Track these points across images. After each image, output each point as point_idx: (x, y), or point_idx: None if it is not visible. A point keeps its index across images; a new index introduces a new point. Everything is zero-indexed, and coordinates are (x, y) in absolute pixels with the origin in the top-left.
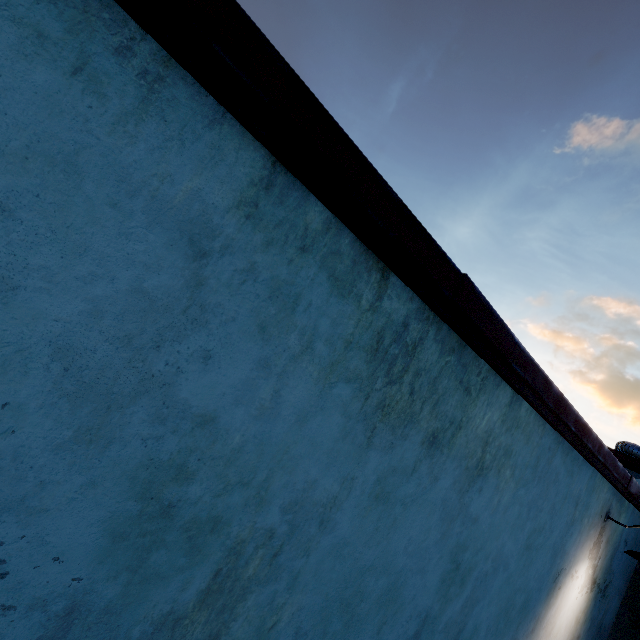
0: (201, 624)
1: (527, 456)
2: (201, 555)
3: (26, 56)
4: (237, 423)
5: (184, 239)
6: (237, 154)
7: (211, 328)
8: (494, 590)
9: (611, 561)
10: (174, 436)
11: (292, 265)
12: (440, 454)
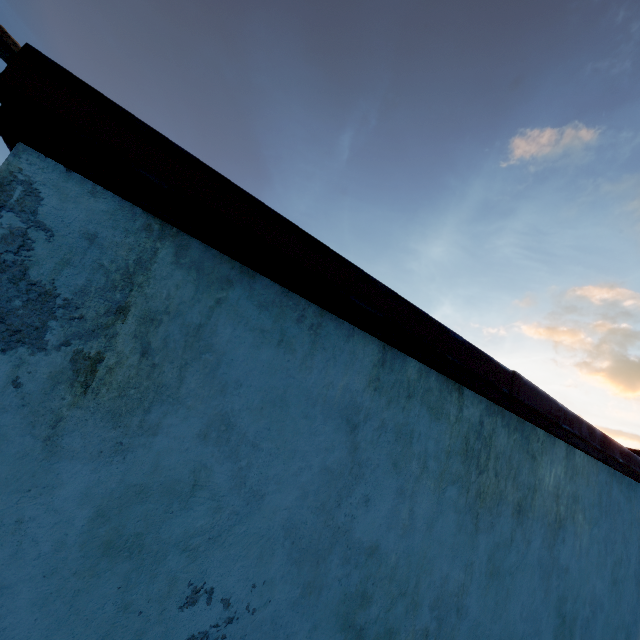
0: None
1: (591, 496)
2: None
3: (257, 347)
4: (391, 545)
5: (343, 421)
6: (363, 351)
7: (366, 478)
8: (598, 634)
9: None
10: (356, 570)
11: (405, 410)
12: (527, 519)
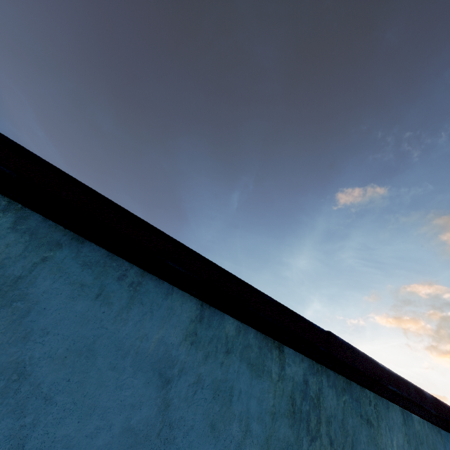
0: None
1: None
2: None
3: (74, 298)
4: None
5: (155, 375)
6: (181, 307)
7: (177, 442)
8: None
9: None
10: None
11: (223, 366)
12: None
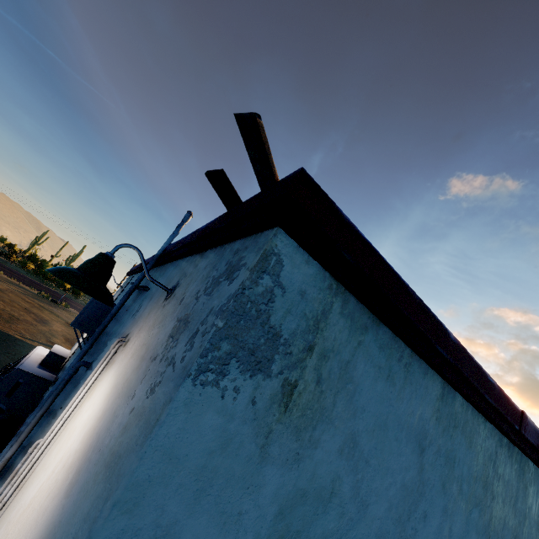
0: None
1: None
2: None
3: (375, 379)
4: None
5: (417, 445)
6: (432, 386)
7: (426, 495)
8: None
9: None
10: None
11: (451, 438)
12: None
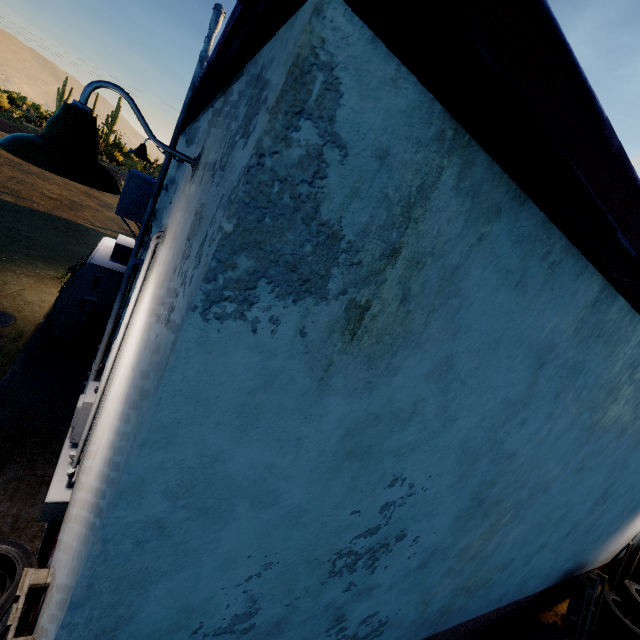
0: (477, 547)
1: None
2: (487, 518)
3: (496, 289)
4: (524, 452)
5: (536, 360)
6: (584, 290)
7: (531, 406)
8: (620, 503)
9: None
10: (495, 467)
11: (587, 349)
12: (625, 434)
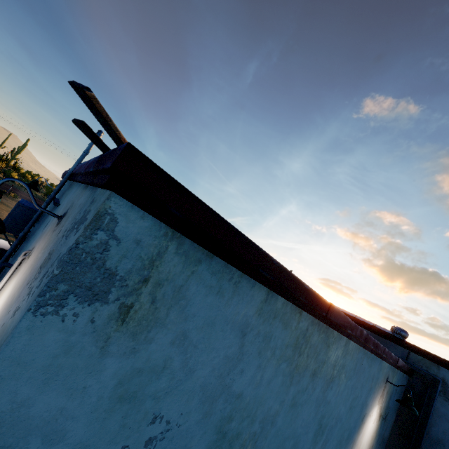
0: None
1: (351, 365)
2: None
3: (206, 295)
4: (248, 393)
5: (240, 332)
6: (258, 294)
7: (244, 360)
8: (335, 433)
9: (389, 402)
10: (229, 405)
11: (271, 325)
12: (316, 378)
